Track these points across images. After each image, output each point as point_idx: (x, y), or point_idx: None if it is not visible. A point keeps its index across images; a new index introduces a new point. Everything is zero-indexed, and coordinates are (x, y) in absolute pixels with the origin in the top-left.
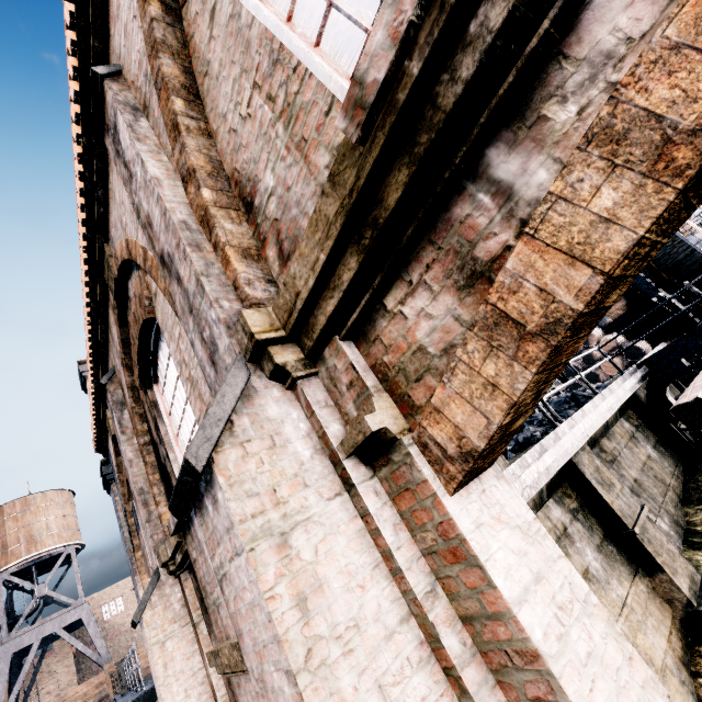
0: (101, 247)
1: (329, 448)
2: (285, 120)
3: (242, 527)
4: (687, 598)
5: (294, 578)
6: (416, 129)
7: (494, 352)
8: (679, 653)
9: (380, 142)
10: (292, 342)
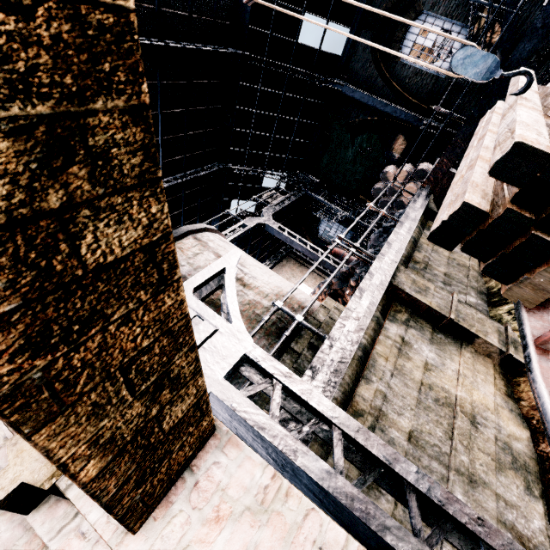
0: None
1: None
2: None
3: None
4: (498, 349)
5: None
6: None
7: None
8: (504, 390)
9: None
10: None
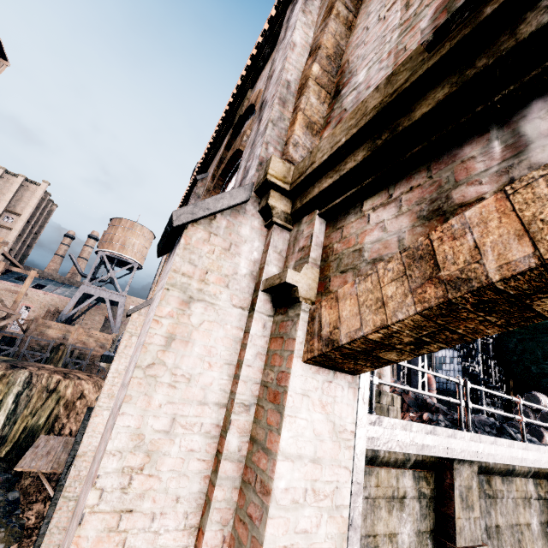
0: (247, 90)
1: (259, 278)
2: (404, 28)
3: (173, 274)
4: None
5: (177, 324)
6: (481, 52)
7: (402, 278)
8: None
9: (442, 51)
10: (290, 199)
